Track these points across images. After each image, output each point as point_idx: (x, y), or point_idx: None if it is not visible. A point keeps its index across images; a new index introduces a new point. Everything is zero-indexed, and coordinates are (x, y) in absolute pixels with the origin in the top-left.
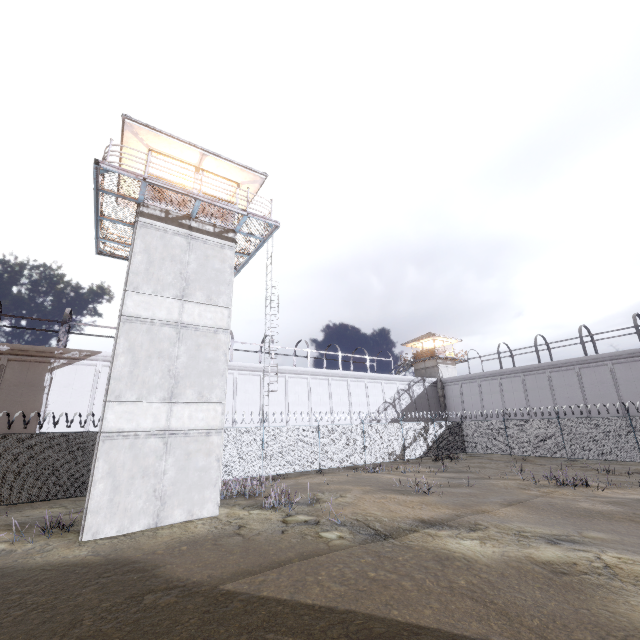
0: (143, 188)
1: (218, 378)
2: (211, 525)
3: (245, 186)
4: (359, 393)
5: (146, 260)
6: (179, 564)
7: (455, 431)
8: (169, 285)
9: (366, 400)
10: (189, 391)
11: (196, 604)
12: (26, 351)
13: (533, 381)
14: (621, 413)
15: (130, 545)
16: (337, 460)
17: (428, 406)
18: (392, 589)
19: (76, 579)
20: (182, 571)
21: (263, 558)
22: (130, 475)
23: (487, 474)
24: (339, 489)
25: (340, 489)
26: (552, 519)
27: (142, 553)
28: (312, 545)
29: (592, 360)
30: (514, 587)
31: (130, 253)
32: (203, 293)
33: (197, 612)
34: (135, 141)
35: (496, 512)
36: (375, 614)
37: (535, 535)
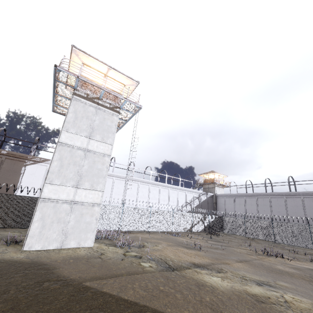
0: (77, 81)
1: (102, 179)
2: (88, 251)
3: (128, 86)
4: (174, 196)
5: (74, 116)
6: (66, 268)
7: (219, 221)
8: (84, 130)
9: (177, 200)
10: (86, 183)
11: (68, 290)
12: (14, 155)
13: (262, 201)
14: (305, 223)
15: (45, 255)
16: (158, 227)
17: (207, 207)
18: (170, 297)
19: (14, 269)
20: (67, 272)
21: (109, 271)
22: (51, 221)
23: (232, 244)
24: (156, 242)
25: (156, 242)
26: (261, 272)
27: (50, 260)
28: (135, 268)
29: (293, 194)
30: (234, 305)
31: (67, 112)
32: (100, 136)
33: (68, 295)
34: (76, 58)
35: (233, 264)
36: (158, 309)
37: (251, 279)
